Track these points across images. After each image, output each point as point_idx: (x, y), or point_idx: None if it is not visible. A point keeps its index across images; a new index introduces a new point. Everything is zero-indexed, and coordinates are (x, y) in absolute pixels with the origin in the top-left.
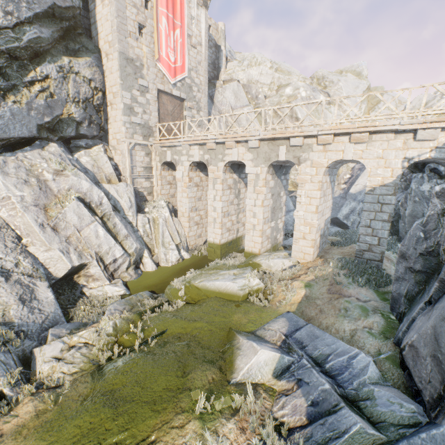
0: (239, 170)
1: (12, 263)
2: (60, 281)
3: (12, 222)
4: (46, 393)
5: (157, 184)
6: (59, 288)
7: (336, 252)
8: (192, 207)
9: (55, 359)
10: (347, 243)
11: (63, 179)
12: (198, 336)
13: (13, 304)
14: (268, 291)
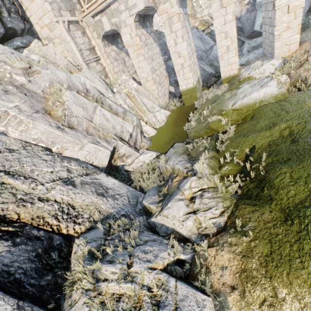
0: (182, 3)
1: (64, 171)
2: (105, 170)
3: (29, 138)
4: (223, 238)
5: (106, 65)
6: (109, 175)
7: (309, 34)
8: (151, 69)
9: (192, 214)
10: (307, 25)
11: (37, 77)
12: (296, 132)
13: (97, 201)
14: (299, 80)
